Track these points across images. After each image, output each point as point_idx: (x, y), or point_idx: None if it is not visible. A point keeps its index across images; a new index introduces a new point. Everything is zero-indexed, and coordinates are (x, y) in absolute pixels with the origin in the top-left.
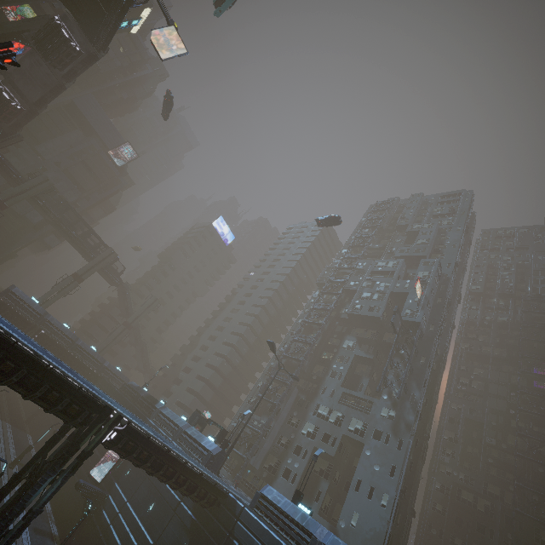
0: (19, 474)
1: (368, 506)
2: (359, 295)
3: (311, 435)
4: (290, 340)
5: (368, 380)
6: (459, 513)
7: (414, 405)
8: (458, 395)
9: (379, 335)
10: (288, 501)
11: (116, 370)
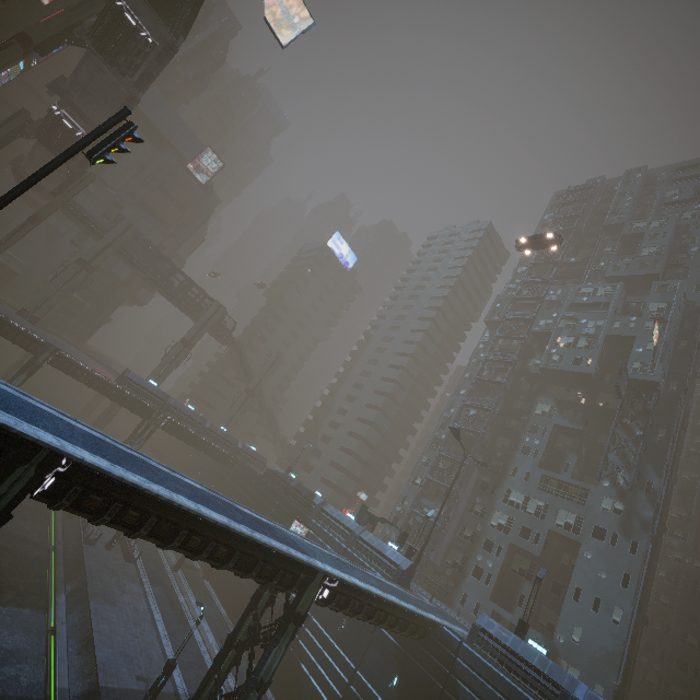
0: (233, 635)
1: (594, 620)
2: (556, 341)
3: (503, 528)
4: (460, 405)
5: (576, 457)
6: (692, 607)
7: (651, 497)
8: (692, 460)
9: (589, 397)
10: (517, 639)
11: (251, 451)
